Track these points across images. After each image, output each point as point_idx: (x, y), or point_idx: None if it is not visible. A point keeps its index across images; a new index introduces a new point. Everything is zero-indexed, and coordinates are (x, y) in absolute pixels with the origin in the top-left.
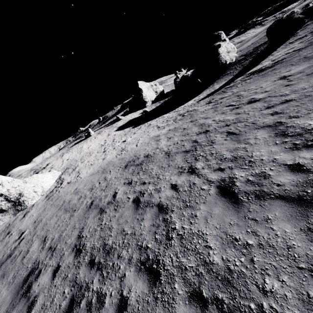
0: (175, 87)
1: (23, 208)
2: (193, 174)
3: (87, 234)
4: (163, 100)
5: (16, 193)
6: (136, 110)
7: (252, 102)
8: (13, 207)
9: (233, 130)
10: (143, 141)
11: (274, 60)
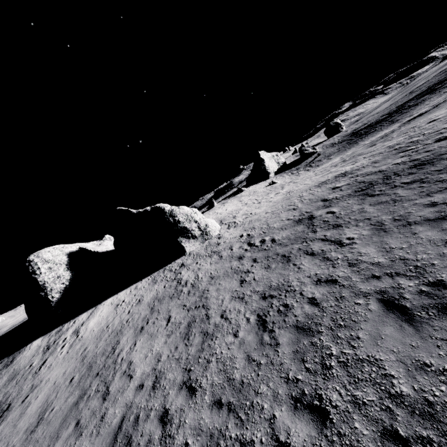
0: (301, 157)
1: (209, 238)
2: (410, 150)
3: (335, 196)
4: (289, 170)
5: (204, 224)
6: (257, 182)
7: (432, 121)
8: (202, 236)
9: (426, 132)
10: (311, 181)
11: (433, 105)
